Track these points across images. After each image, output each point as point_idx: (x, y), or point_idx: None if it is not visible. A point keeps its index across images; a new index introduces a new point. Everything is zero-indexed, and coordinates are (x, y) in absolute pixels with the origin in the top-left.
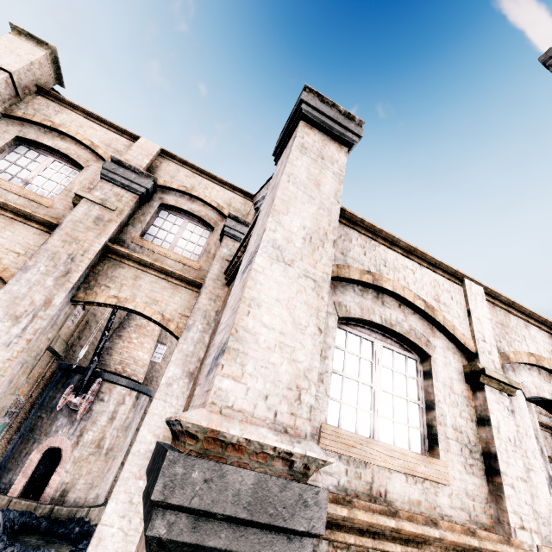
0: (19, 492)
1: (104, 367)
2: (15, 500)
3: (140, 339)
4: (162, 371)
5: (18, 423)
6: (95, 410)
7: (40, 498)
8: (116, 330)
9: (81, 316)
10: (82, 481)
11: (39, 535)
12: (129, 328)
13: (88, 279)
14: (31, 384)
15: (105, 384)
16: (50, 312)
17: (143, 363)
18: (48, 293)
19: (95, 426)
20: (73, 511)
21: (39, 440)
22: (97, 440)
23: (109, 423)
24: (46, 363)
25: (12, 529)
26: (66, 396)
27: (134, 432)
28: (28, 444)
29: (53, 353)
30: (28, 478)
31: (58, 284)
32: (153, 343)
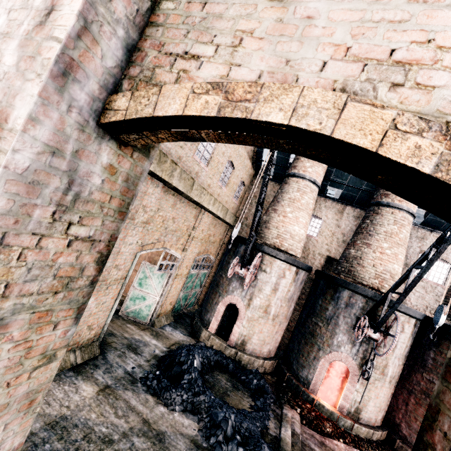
0: (214, 331)
1: (264, 240)
2: (212, 337)
3: (294, 213)
4: (318, 245)
5: (213, 272)
6: (259, 279)
7: (228, 341)
8: (271, 204)
9: (242, 192)
10: (255, 337)
11: (228, 374)
12: (283, 201)
13: (139, 49)
14: (216, 246)
15: (266, 256)
16: (0, 158)
17: (299, 238)
18: (3, 93)
19: (261, 294)
20: (251, 359)
21: (222, 295)
22: (264, 306)
23: (272, 293)
24: (223, 231)
25: (209, 364)
26: (234, 266)
27: (295, 302)
28: (216, 296)
29: (226, 223)
30: (218, 322)
31: (25, 56)
32: (308, 218)
